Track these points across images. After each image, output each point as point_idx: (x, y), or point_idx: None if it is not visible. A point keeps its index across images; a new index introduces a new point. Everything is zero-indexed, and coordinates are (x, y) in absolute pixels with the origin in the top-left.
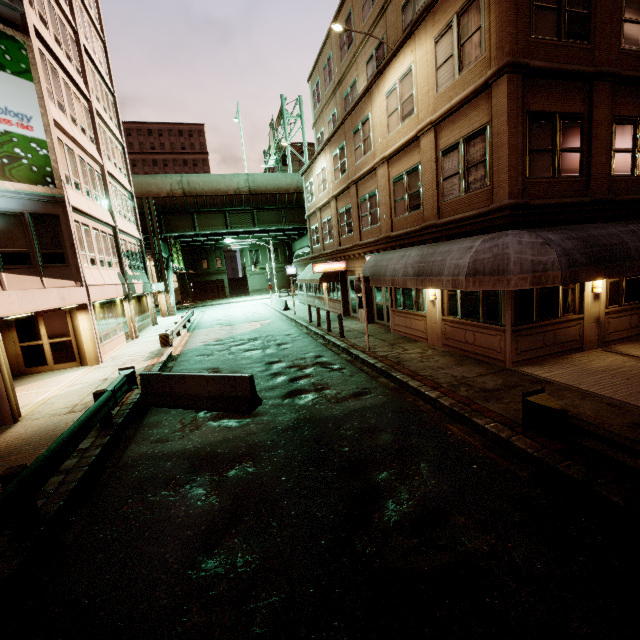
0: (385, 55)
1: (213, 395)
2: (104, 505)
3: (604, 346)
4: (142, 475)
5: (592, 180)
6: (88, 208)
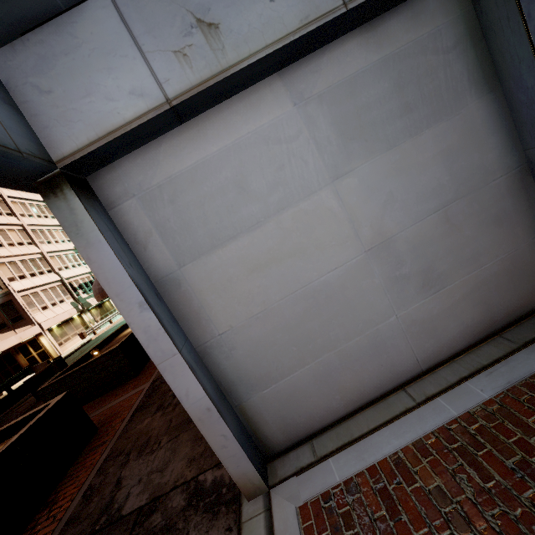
0: None
1: None
2: None
3: None
4: None
5: None
6: (33, 283)
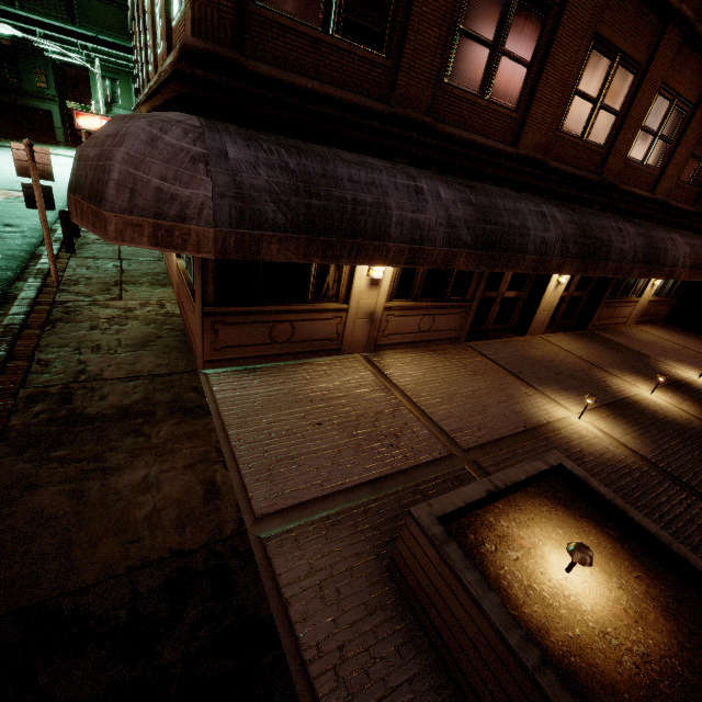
0: None
1: None
2: None
3: (375, 350)
4: None
5: (403, 72)
6: None
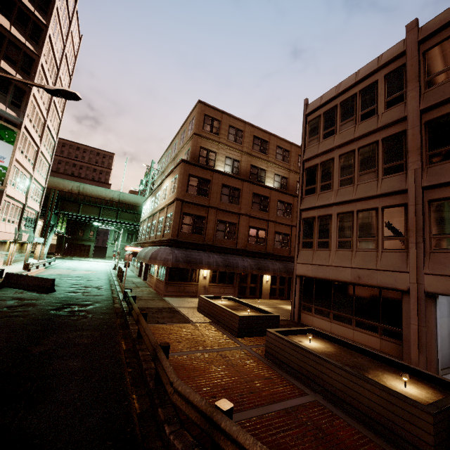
0: None
1: (35, 285)
2: None
3: None
4: None
5: (206, 237)
6: (14, 195)
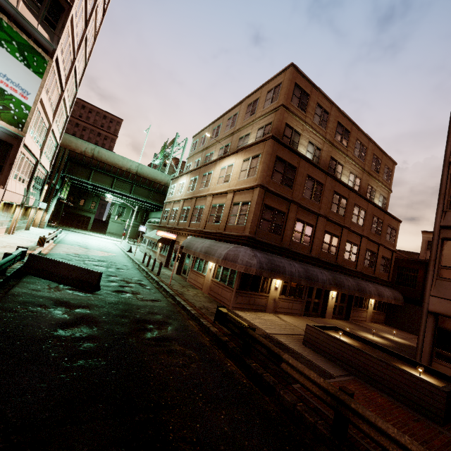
0: (228, 151)
1: (73, 277)
2: (3, 305)
3: (275, 313)
4: (25, 300)
5: (284, 239)
6: (31, 146)
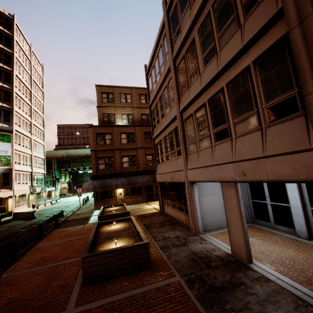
0: None
1: (26, 216)
2: None
3: None
4: None
5: (116, 169)
6: (21, 168)
